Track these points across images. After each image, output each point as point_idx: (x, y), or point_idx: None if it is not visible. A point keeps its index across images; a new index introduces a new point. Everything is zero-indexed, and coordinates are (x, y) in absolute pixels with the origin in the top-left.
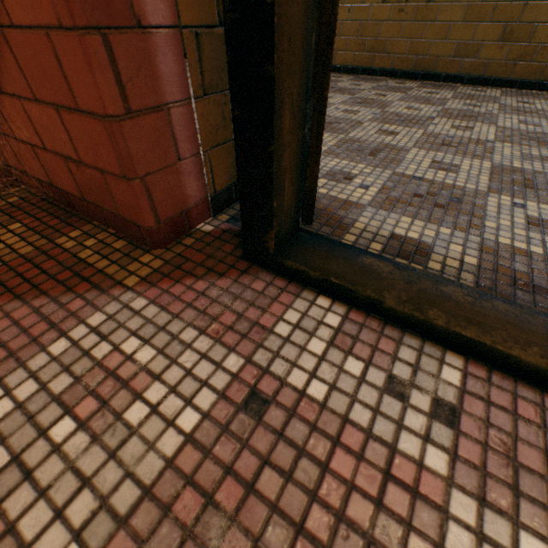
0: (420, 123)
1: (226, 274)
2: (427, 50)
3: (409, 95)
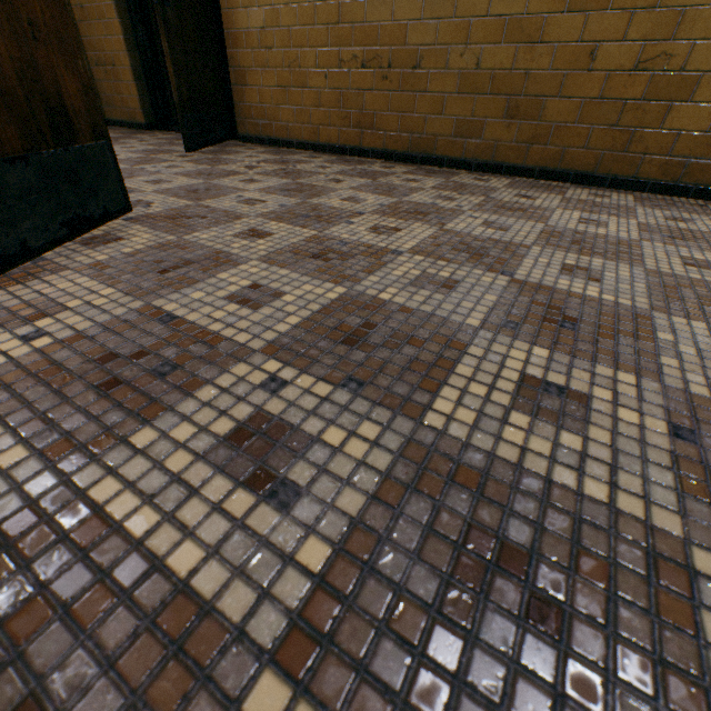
0: (330, 221)
1: None
2: (423, 127)
3: (378, 182)
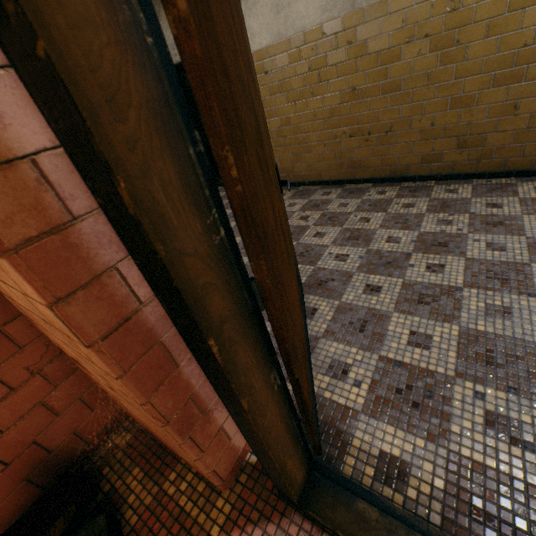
0: (399, 266)
1: (271, 517)
2: (397, 162)
3: (389, 213)
